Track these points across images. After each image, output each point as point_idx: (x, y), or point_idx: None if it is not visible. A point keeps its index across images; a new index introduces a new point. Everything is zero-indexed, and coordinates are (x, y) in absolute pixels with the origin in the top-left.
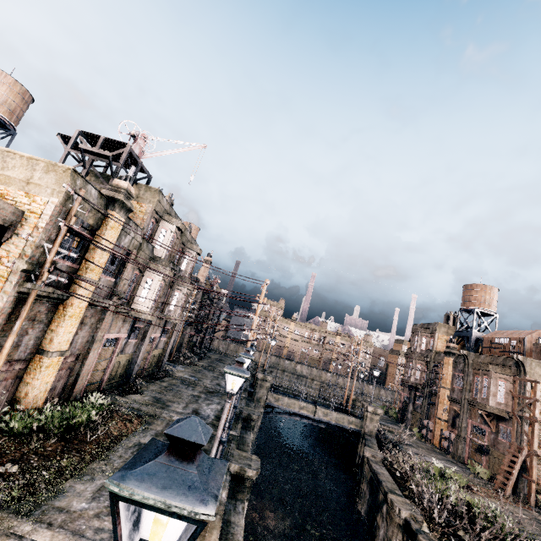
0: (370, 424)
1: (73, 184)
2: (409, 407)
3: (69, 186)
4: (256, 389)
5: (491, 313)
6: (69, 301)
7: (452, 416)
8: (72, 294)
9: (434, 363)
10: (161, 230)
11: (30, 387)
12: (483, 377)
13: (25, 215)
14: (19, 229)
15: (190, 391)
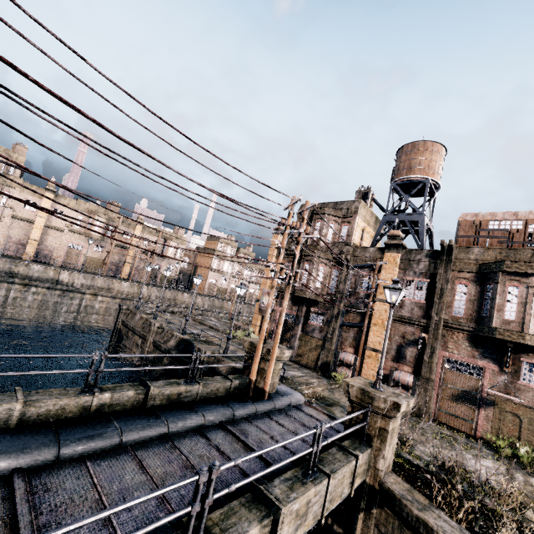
0: (389, 449)
1: None
2: (298, 331)
3: None
4: None
5: (435, 190)
6: None
7: (397, 344)
8: None
9: (353, 262)
10: None
11: None
12: (506, 285)
13: None
14: None
15: None
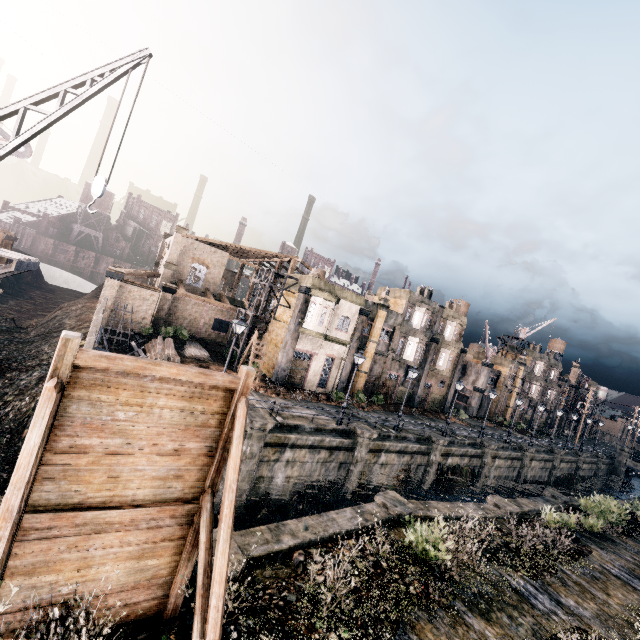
0: None
1: (512, 363)
2: None
3: (511, 364)
4: (616, 455)
5: None
6: (512, 393)
7: None
8: (512, 391)
9: None
10: (537, 365)
11: (505, 415)
12: None
13: (502, 372)
14: (501, 376)
15: (563, 441)
